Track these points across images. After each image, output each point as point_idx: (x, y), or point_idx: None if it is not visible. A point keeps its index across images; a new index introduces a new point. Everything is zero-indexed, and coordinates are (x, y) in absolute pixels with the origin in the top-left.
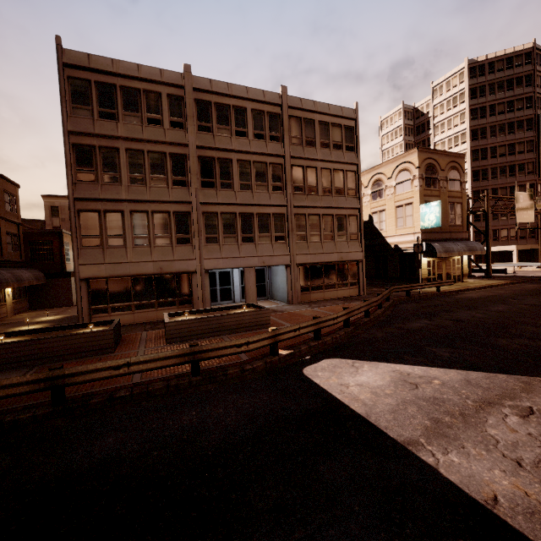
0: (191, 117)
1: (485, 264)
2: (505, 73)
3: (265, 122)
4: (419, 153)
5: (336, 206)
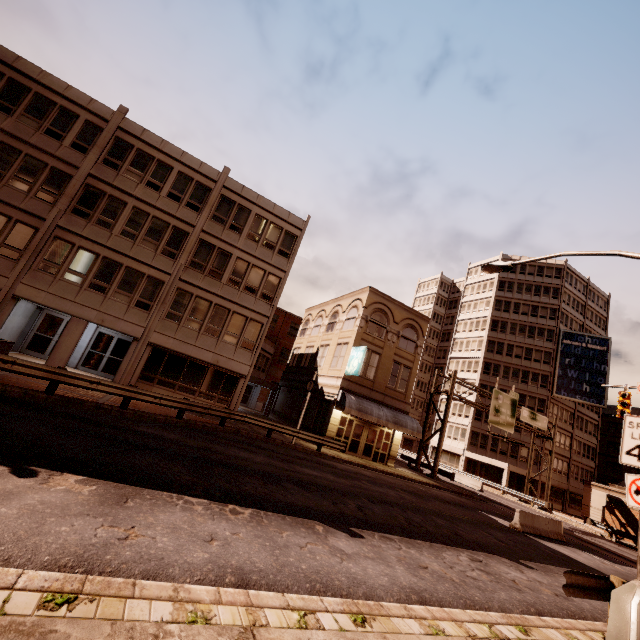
0: (100, 147)
1: (469, 474)
2: (534, 279)
3: (190, 188)
4: (371, 293)
5: (237, 302)
